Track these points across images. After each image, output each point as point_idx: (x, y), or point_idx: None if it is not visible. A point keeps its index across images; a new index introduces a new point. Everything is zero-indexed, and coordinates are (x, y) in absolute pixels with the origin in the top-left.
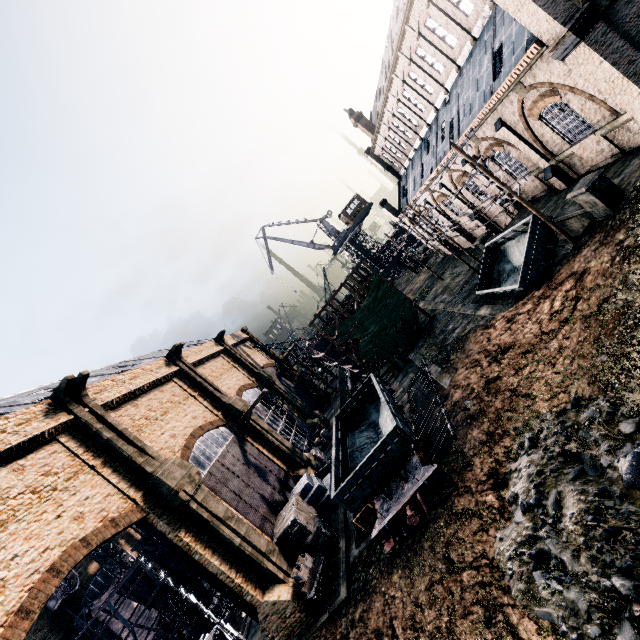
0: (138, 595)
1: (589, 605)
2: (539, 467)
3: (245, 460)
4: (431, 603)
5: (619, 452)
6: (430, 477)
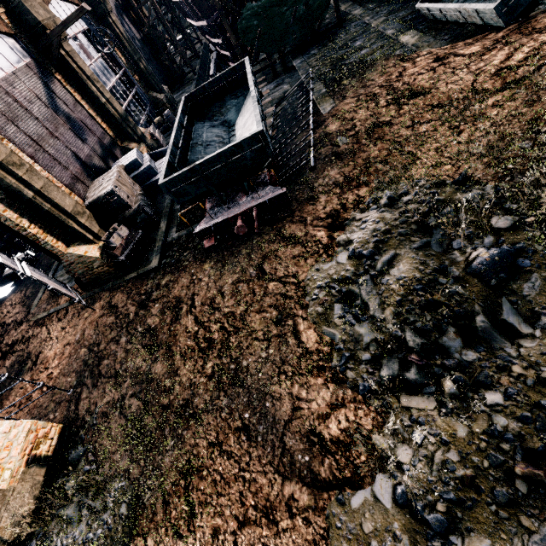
0: None
1: (372, 340)
2: (389, 227)
3: (51, 103)
4: (233, 294)
5: (477, 241)
6: (274, 198)
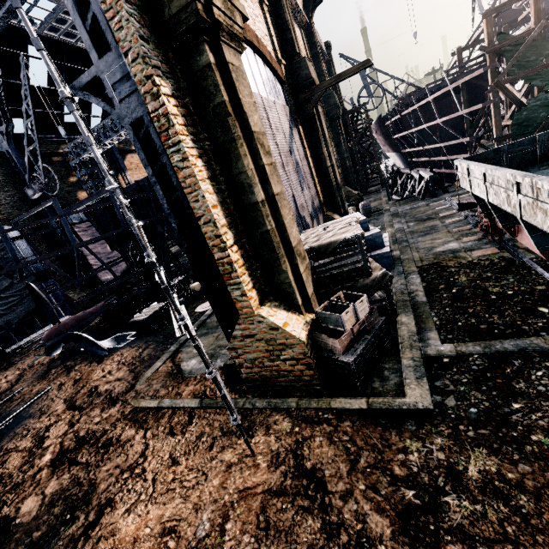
0: (105, 231)
1: None
2: None
3: (289, 142)
4: None
5: None
6: None
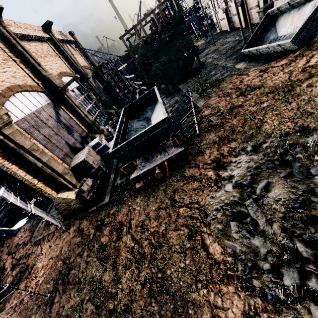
0: None
1: (268, 251)
2: (258, 164)
3: (57, 119)
4: (156, 218)
5: None
6: (177, 154)
